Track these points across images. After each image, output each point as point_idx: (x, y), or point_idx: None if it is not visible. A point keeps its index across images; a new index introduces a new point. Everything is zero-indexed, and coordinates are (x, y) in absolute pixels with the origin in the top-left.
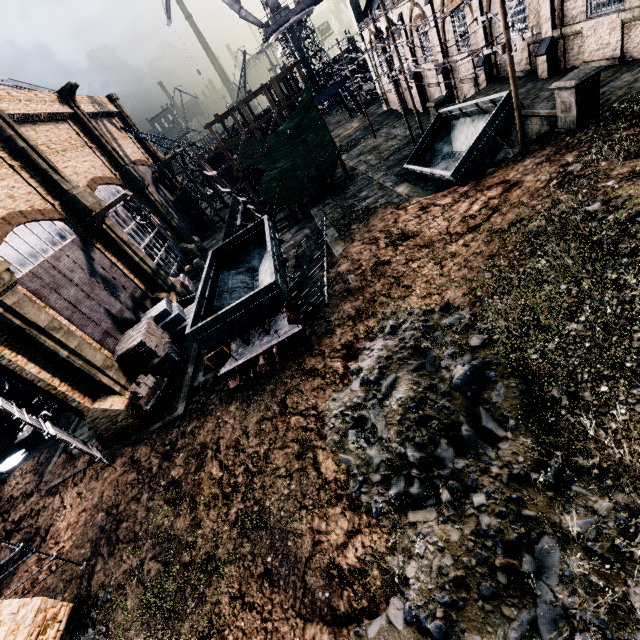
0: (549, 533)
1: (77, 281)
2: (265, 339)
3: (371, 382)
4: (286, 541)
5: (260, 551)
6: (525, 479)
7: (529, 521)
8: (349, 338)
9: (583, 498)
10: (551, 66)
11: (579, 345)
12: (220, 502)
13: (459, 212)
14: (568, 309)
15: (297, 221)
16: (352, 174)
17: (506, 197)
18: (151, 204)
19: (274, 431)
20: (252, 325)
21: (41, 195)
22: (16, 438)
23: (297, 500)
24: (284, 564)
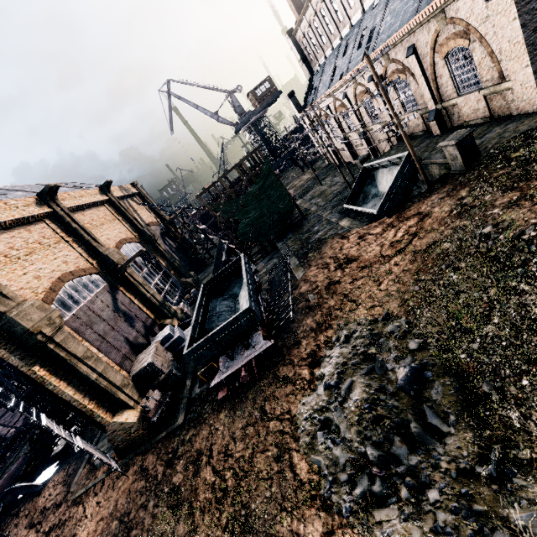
0: (500, 528)
1: (105, 317)
2: (245, 353)
3: (332, 386)
4: None
5: None
6: (471, 473)
7: (480, 516)
8: (313, 348)
9: (525, 490)
10: (441, 126)
11: (497, 344)
12: (213, 507)
13: (388, 239)
14: (483, 313)
15: (268, 253)
16: (306, 214)
17: (421, 225)
18: (159, 252)
19: (256, 436)
20: (235, 342)
21: (84, 258)
22: (51, 452)
23: (278, 502)
24: None
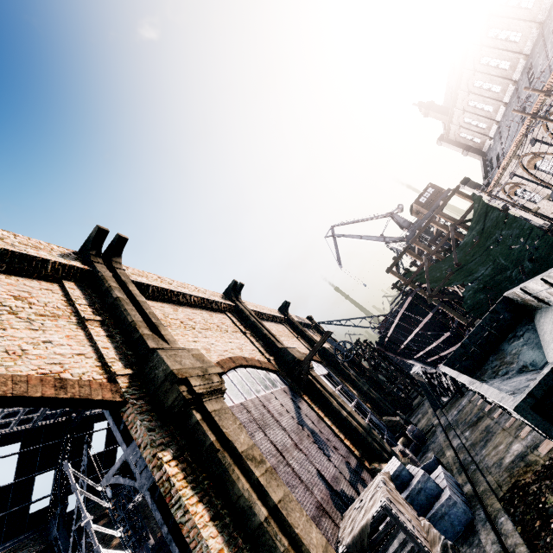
0: None
1: (284, 425)
2: None
3: None
4: None
5: None
6: None
7: None
8: None
9: None
10: None
11: None
12: None
13: None
14: None
15: None
16: None
17: None
18: (346, 377)
19: None
20: None
21: (261, 352)
22: None
23: None
24: None
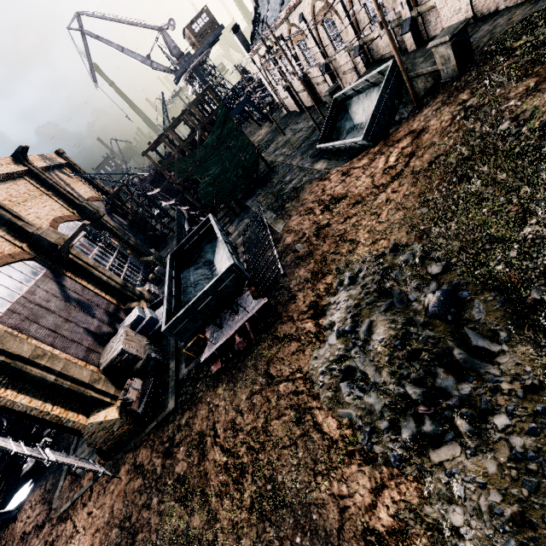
0: None
1: (54, 309)
2: (236, 318)
3: (347, 332)
4: (310, 515)
5: (286, 533)
6: (541, 388)
7: None
8: (312, 298)
9: None
10: (416, 39)
11: (541, 245)
12: (231, 488)
13: (378, 167)
14: (516, 217)
15: (236, 215)
16: (273, 166)
17: (418, 142)
18: (109, 230)
19: (266, 403)
20: (221, 309)
21: (9, 241)
22: (22, 471)
23: (309, 467)
24: (315, 542)
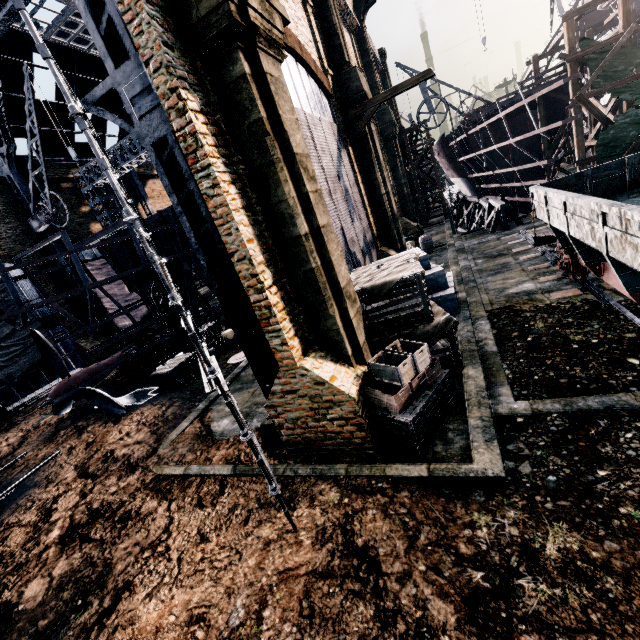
0: None
1: (324, 166)
2: None
3: None
4: None
5: None
6: None
7: None
8: None
9: None
10: None
11: None
12: None
13: None
14: None
15: None
16: None
17: None
18: (391, 158)
19: None
20: None
21: (319, 53)
22: (155, 369)
23: None
24: None
